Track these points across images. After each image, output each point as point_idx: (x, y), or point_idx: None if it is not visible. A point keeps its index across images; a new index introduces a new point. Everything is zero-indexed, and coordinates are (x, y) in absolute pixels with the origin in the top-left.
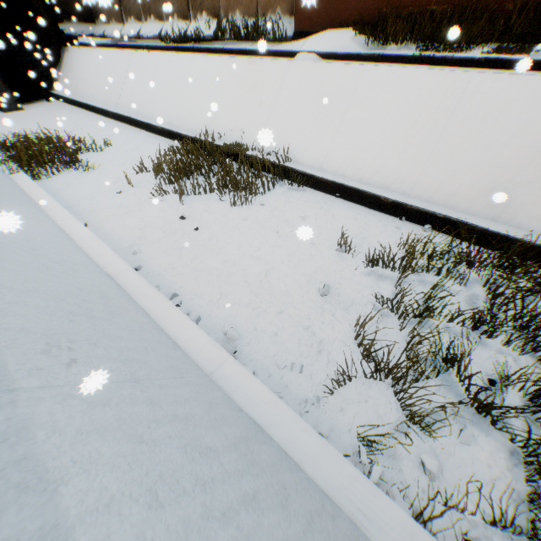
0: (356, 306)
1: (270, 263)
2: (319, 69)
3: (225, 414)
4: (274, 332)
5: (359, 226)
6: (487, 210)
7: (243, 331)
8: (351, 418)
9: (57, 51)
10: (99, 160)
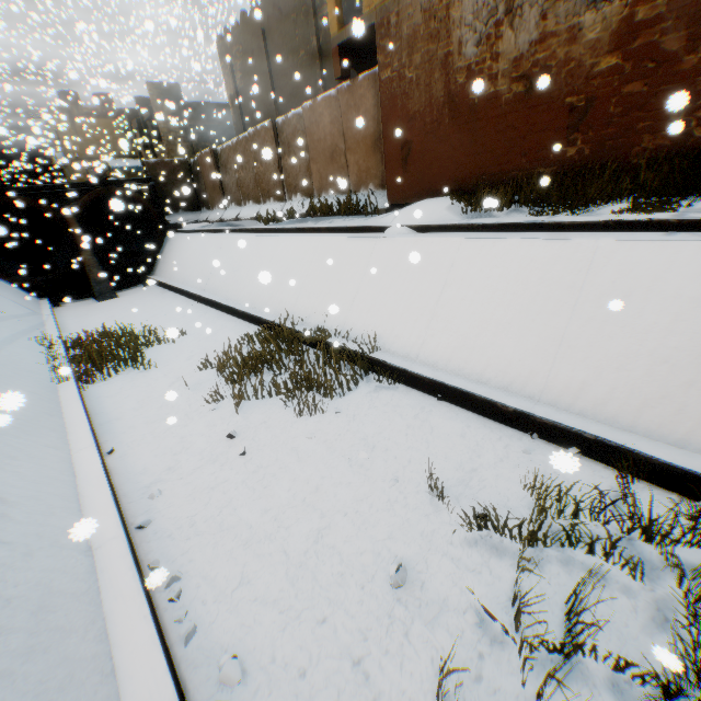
0: (447, 613)
1: (327, 515)
2: (409, 244)
3: None
4: (301, 668)
5: (468, 449)
6: (664, 428)
7: (252, 663)
8: None
9: (159, 239)
10: (166, 353)
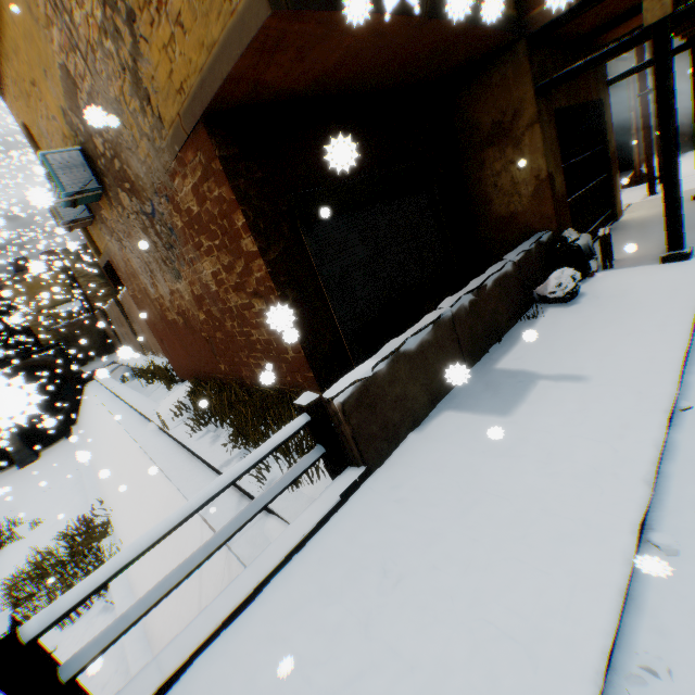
0: None
1: None
2: (139, 453)
3: None
4: None
5: None
6: None
7: None
8: None
9: (77, 392)
10: (8, 558)
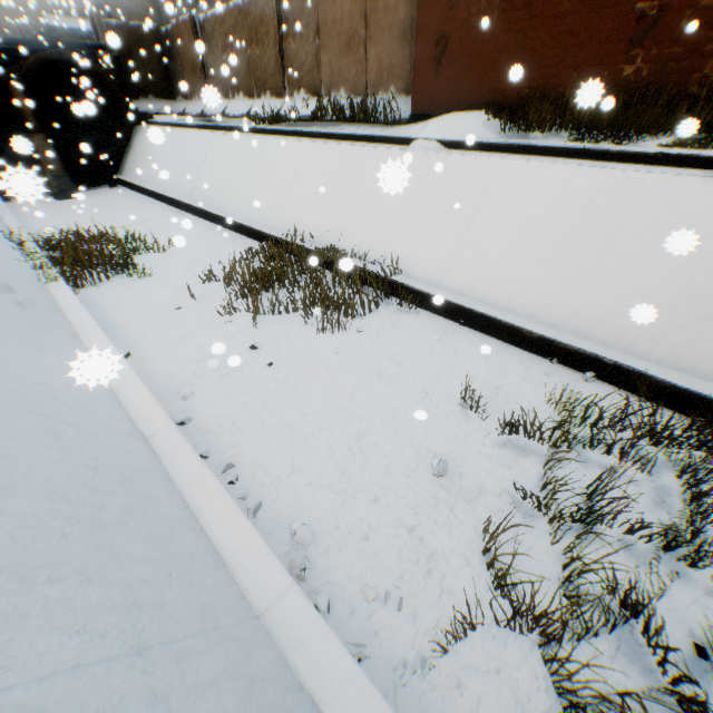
0: (485, 496)
1: (365, 420)
2: (441, 161)
3: (273, 701)
4: (363, 534)
5: (492, 369)
6: (676, 357)
7: (320, 530)
8: (473, 700)
9: (127, 131)
10: (159, 263)
